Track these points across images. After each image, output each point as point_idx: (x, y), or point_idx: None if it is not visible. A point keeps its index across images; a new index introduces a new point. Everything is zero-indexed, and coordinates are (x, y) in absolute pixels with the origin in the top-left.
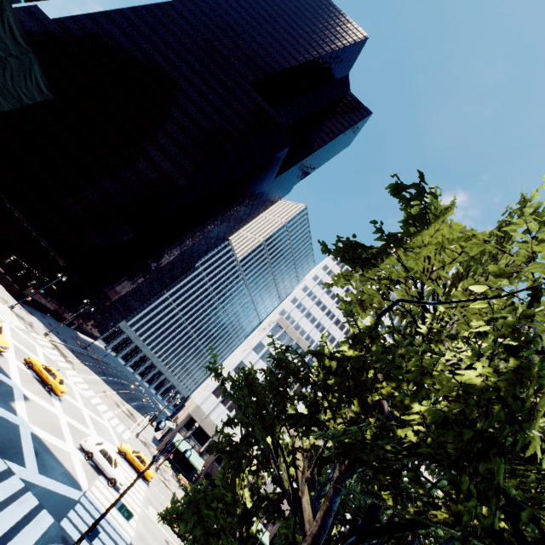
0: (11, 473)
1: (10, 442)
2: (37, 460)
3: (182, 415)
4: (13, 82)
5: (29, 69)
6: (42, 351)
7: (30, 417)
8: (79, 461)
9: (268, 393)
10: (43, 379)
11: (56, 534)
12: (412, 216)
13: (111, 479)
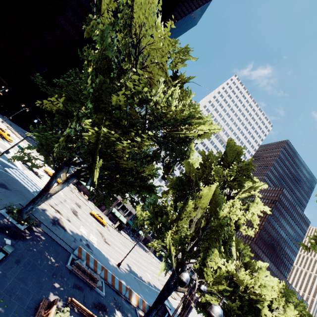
0: None
1: None
2: None
3: None
4: None
5: None
6: None
7: None
8: (18, 162)
9: None
10: None
11: (2, 168)
12: None
13: (36, 173)
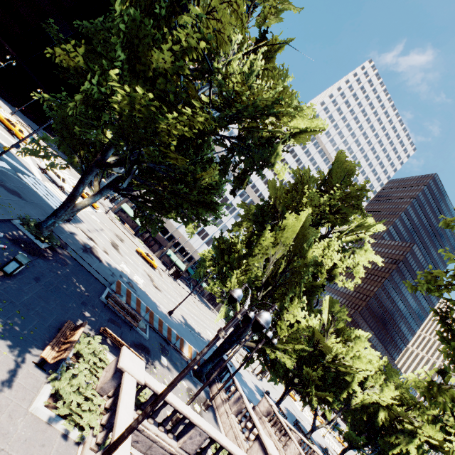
0: None
1: None
2: None
3: None
4: None
5: None
6: None
7: None
8: (36, 170)
9: None
10: (6, 126)
11: (13, 173)
12: None
13: (61, 187)
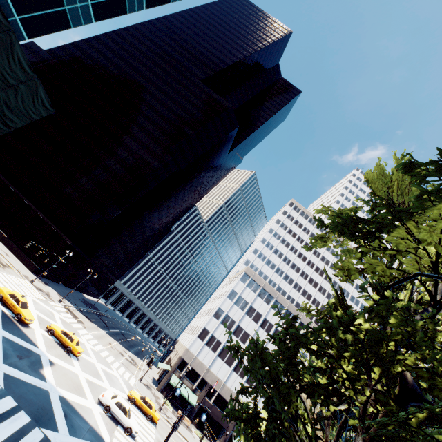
0: (47, 441)
1: (43, 409)
2: (66, 422)
3: (174, 357)
4: (23, 103)
5: (35, 91)
6: (58, 316)
7: (56, 381)
8: (100, 415)
9: (279, 363)
10: (63, 343)
11: None
12: (426, 191)
13: (128, 428)
